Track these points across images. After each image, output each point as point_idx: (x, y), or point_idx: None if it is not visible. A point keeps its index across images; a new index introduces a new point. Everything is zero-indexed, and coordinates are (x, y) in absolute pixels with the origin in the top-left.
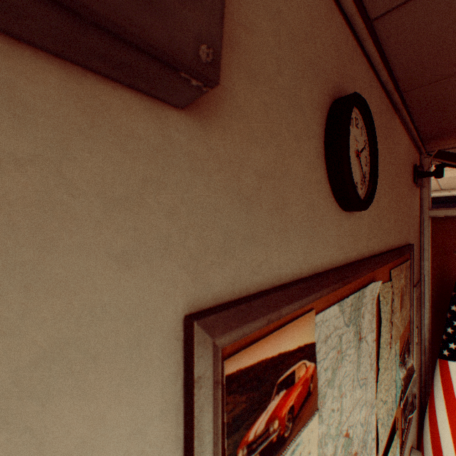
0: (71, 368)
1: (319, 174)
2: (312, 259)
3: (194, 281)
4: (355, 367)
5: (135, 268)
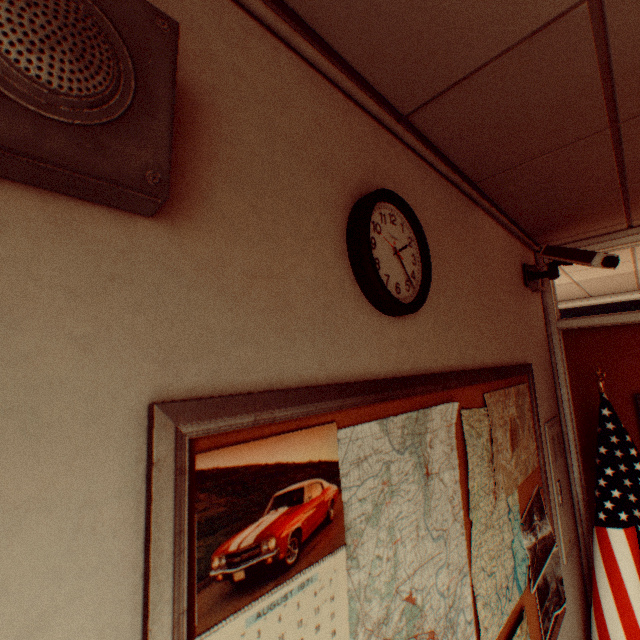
0: (27, 429)
1: (341, 274)
2: (334, 366)
3: (162, 371)
4: (422, 510)
5: (96, 351)
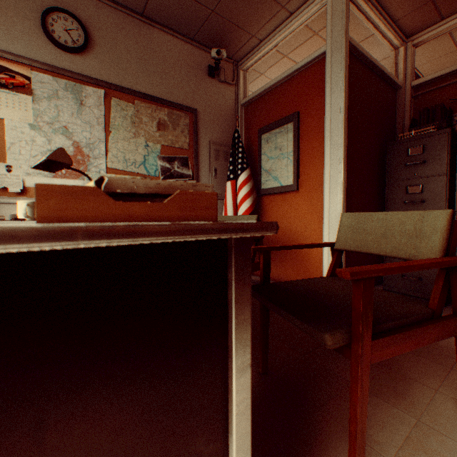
0: None
1: (39, 33)
2: (34, 57)
3: None
4: (77, 112)
5: None
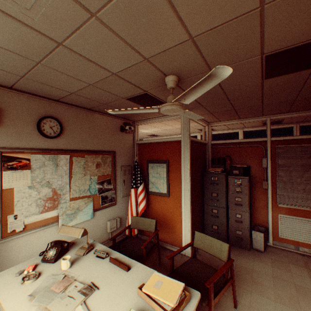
0: None
1: (35, 131)
2: (32, 146)
3: None
4: (55, 171)
5: None
